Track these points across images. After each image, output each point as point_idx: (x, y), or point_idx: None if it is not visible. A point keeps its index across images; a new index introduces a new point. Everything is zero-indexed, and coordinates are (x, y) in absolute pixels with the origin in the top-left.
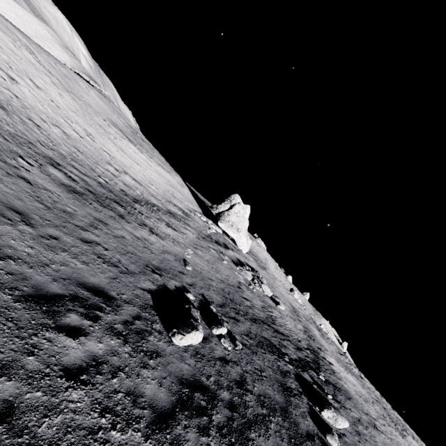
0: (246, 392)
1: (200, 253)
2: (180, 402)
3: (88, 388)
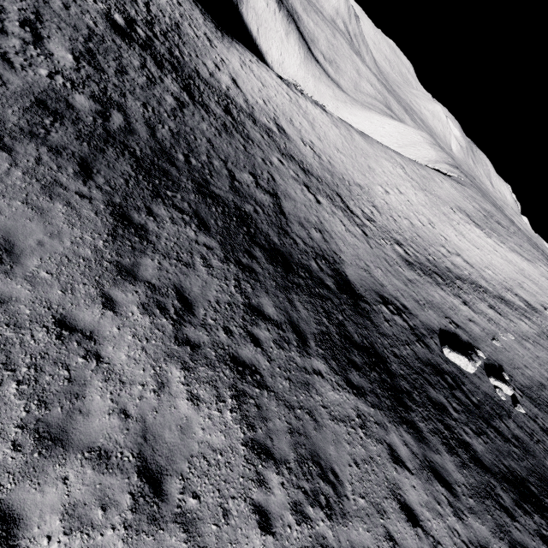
0: (499, 420)
1: (528, 345)
2: (432, 366)
3: (390, 326)
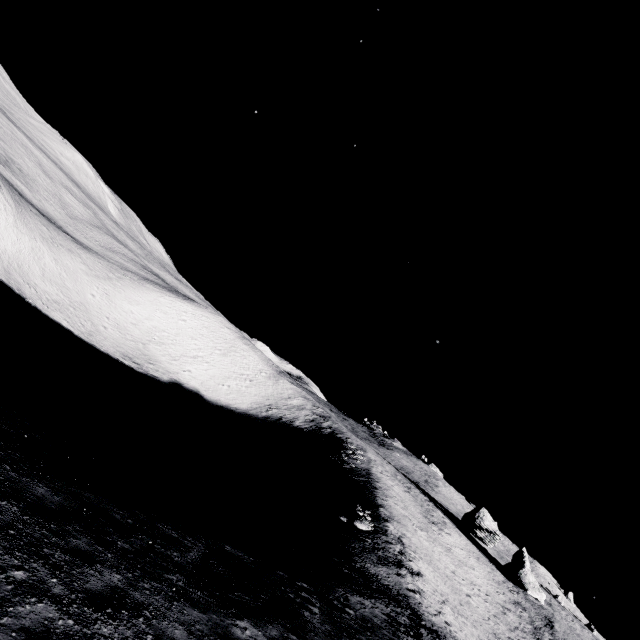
0: None
1: None
2: None
3: None
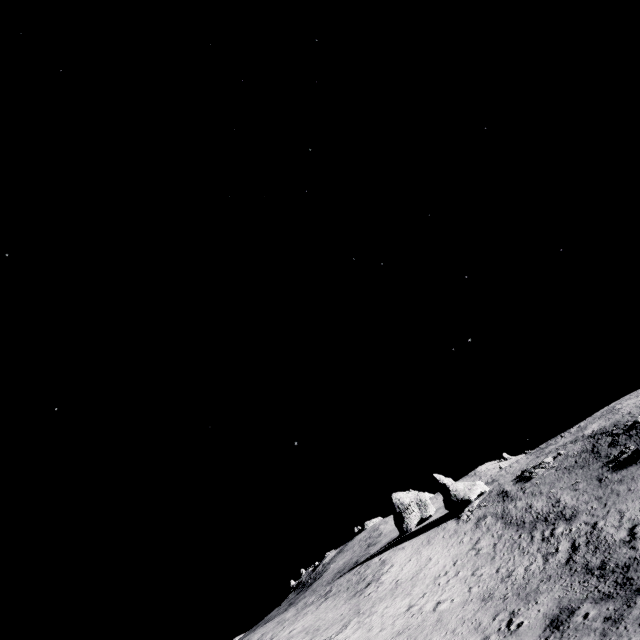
0: None
1: (545, 490)
2: None
3: None
